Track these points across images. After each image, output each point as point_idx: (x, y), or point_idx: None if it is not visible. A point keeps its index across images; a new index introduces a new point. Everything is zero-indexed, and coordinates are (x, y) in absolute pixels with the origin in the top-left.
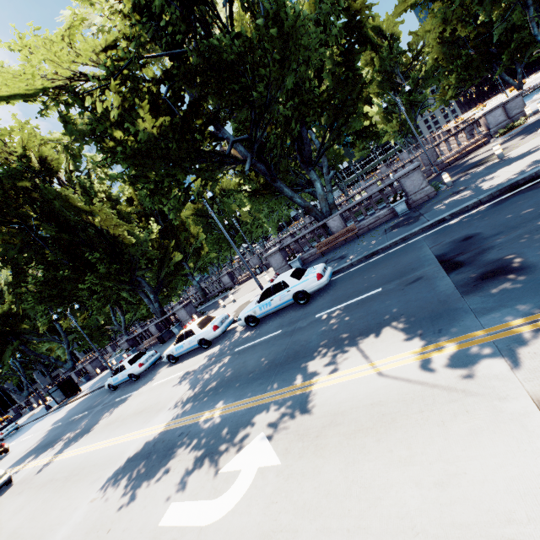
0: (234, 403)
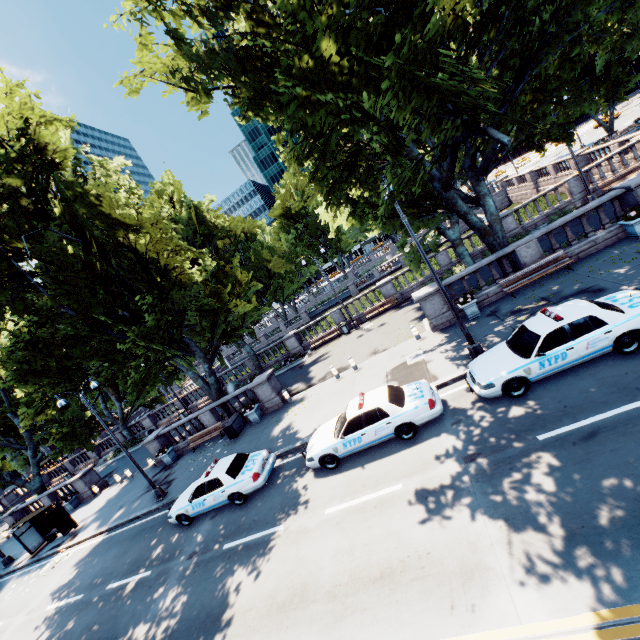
0: None
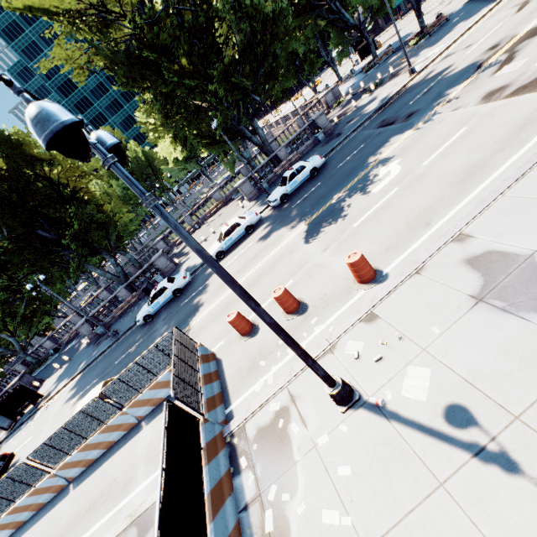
0: (344, 188)
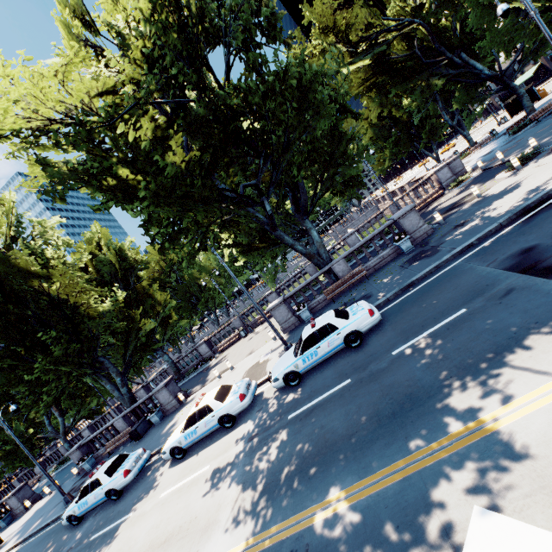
0: (362, 481)
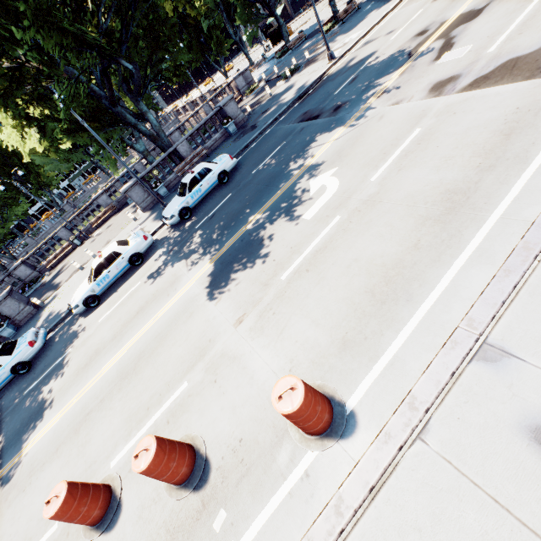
0: (264, 206)
